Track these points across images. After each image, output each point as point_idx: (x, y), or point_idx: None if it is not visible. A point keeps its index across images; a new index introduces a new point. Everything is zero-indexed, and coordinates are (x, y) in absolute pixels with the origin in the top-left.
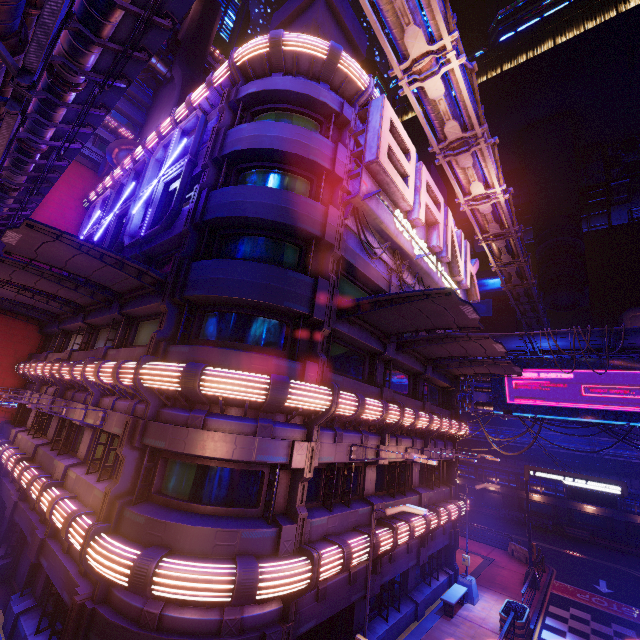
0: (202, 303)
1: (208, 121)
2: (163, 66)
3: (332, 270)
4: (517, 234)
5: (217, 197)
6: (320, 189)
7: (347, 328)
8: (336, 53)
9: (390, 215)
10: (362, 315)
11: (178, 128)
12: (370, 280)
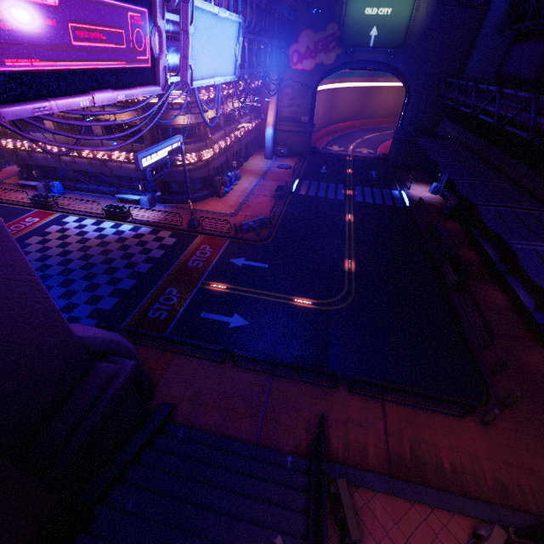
0: None
1: None
2: None
3: None
4: None
5: None
6: None
7: None
8: None
9: None
10: None
11: None
12: None
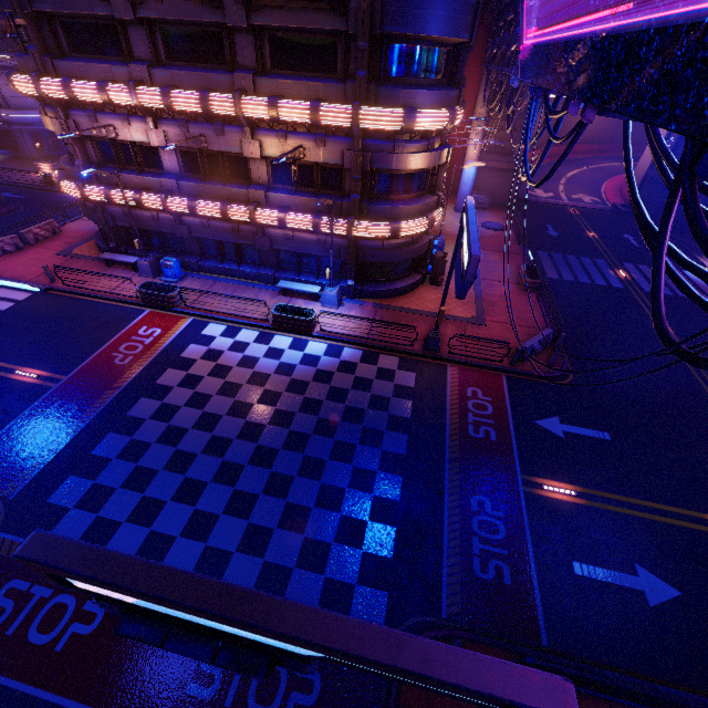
0: None
1: None
2: None
3: None
4: None
5: None
6: None
7: (50, 4)
8: None
9: None
10: None
11: None
12: None
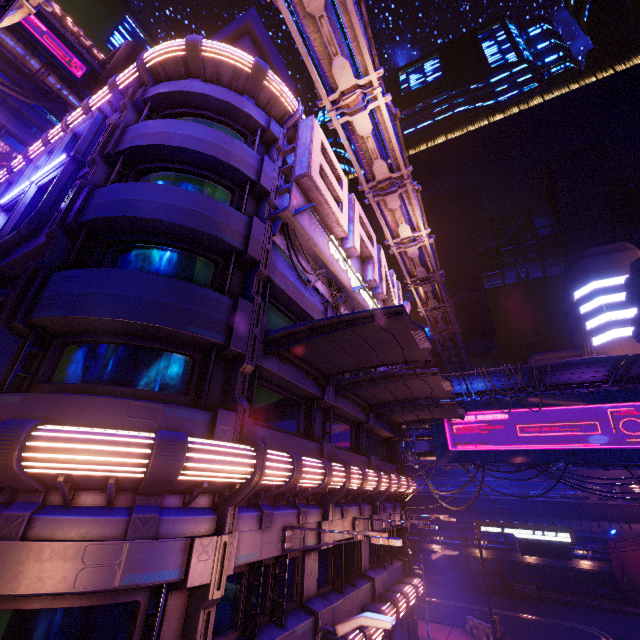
0: (60, 330)
1: (107, 123)
2: (76, 99)
3: (257, 292)
4: (442, 279)
5: (103, 194)
6: (243, 199)
7: (277, 366)
8: (262, 68)
9: (324, 239)
10: (295, 349)
11: (68, 130)
12: (304, 311)
